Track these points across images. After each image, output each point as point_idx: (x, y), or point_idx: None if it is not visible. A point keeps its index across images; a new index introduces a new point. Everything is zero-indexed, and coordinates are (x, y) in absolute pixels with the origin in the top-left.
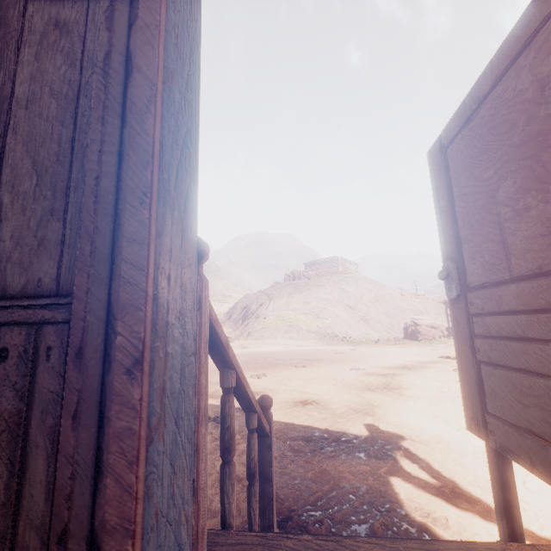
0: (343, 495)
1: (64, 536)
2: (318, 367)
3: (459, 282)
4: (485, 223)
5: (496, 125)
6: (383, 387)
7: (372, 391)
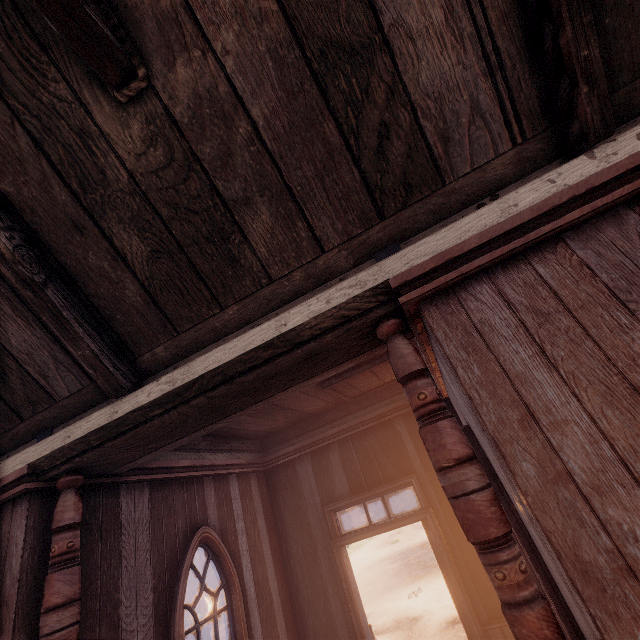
0: None
1: None
2: None
3: None
4: None
5: None
6: None
7: None
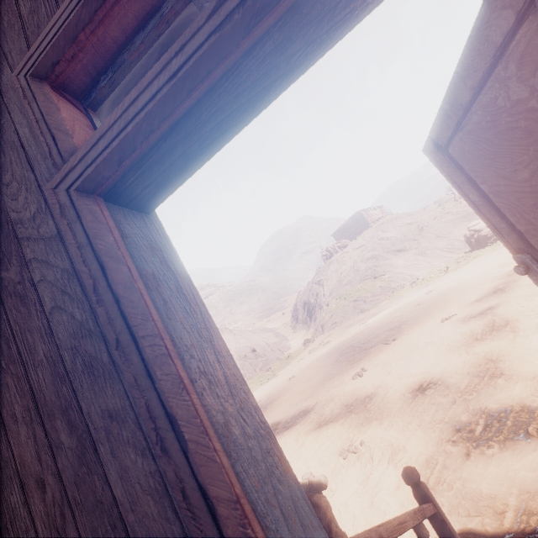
0: (535, 505)
1: None
2: (407, 334)
3: None
4: None
5: (503, 131)
6: (490, 331)
7: (480, 340)
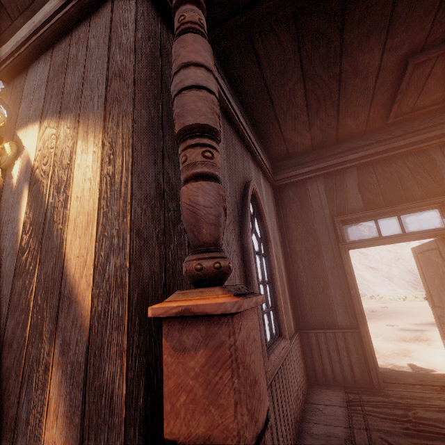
0: None
1: (368, 356)
2: None
3: (432, 302)
4: (434, 288)
5: (429, 262)
6: (415, 339)
7: (406, 342)
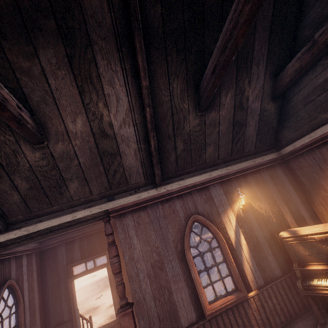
0: None
1: None
2: None
3: None
4: None
5: None
6: None
7: None
